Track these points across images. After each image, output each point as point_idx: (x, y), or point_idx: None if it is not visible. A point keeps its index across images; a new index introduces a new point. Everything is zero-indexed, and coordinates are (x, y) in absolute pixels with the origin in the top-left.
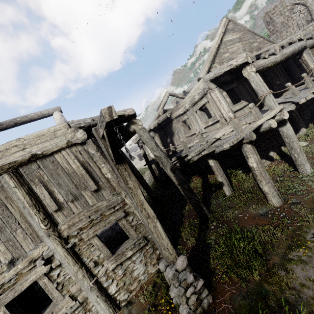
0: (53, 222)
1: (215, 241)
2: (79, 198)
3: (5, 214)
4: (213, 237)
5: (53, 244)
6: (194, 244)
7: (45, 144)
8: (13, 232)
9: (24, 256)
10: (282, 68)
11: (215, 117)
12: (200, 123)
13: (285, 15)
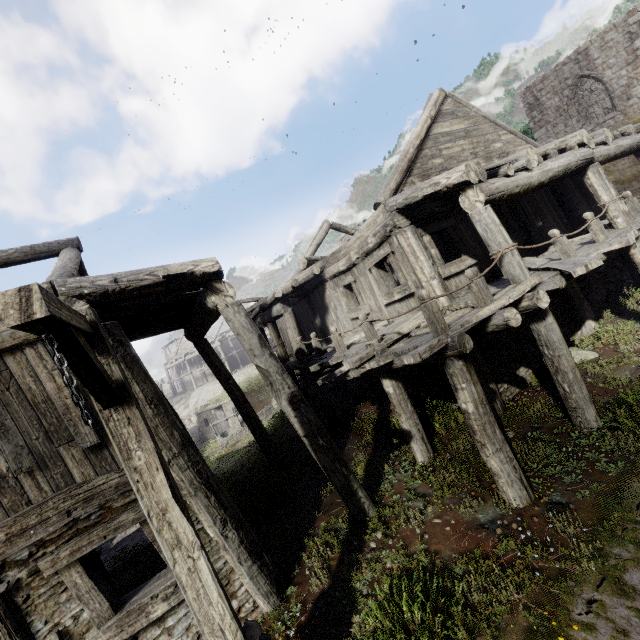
0: None
1: (370, 586)
2: (49, 466)
3: None
4: (369, 573)
5: None
6: (325, 586)
7: None
8: None
9: None
10: (551, 196)
11: (405, 286)
12: (378, 294)
13: (563, 95)
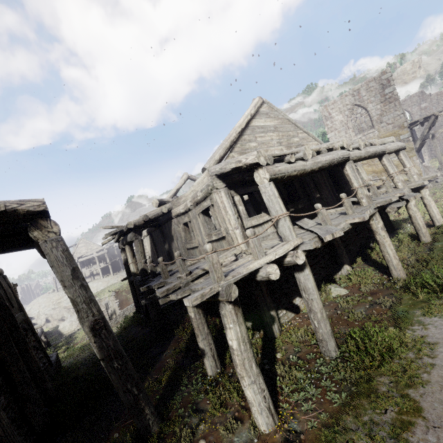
0: None
1: None
2: None
3: None
4: None
5: None
6: None
7: None
8: None
9: None
10: (328, 177)
11: (219, 231)
12: (203, 233)
13: (345, 114)
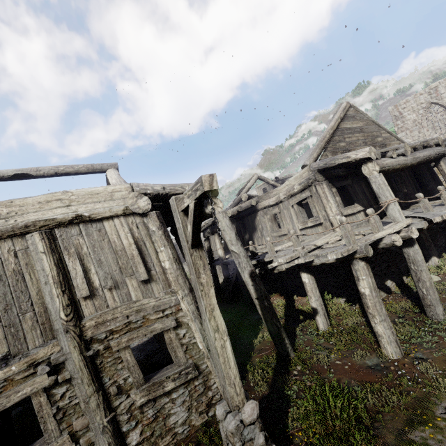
0: (77, 314)
1: (297, 394)
2: (120, 287)
3: (19, 286)
4: (295, 387)
5: (69, 345)
6: (265, 392)
7: (97, 206)
8: (20, 315)
9: (24, 354)
10: (412, 175)
11: (317, 218)
12: (295, 222)
13: (419, 113)
